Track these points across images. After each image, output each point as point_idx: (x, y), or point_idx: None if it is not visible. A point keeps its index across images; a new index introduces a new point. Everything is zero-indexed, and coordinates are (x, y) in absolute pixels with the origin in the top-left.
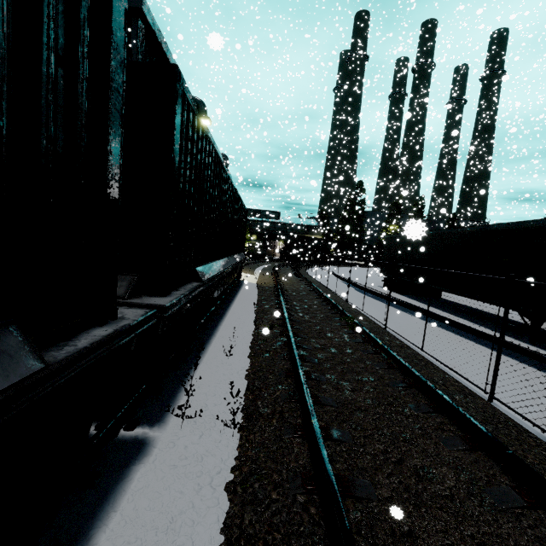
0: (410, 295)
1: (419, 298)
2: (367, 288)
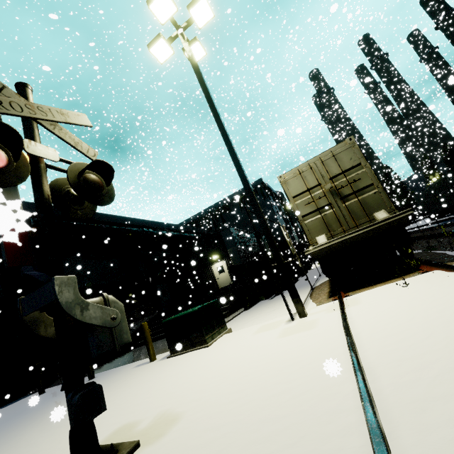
0: (445, 216)
1: (449, 215)
2: (420, 225)
